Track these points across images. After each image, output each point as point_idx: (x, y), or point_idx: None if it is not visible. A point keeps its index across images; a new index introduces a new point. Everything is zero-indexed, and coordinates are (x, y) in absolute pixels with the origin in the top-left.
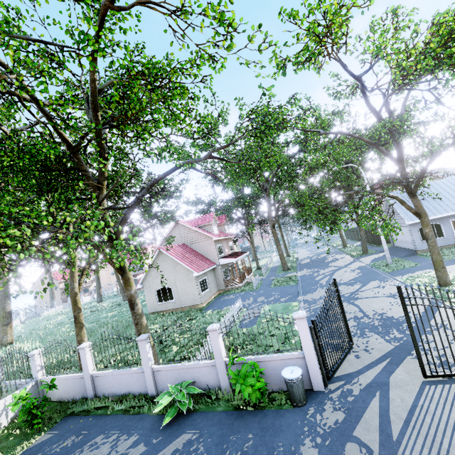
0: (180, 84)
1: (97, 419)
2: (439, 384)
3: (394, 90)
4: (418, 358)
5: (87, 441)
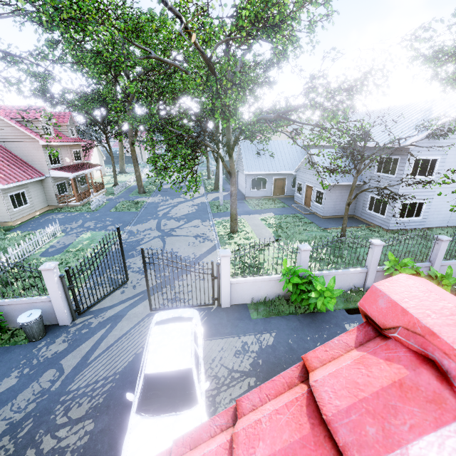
0: None
1: None
2: None
3: (223, 40)
4: (148, 299)
5: None
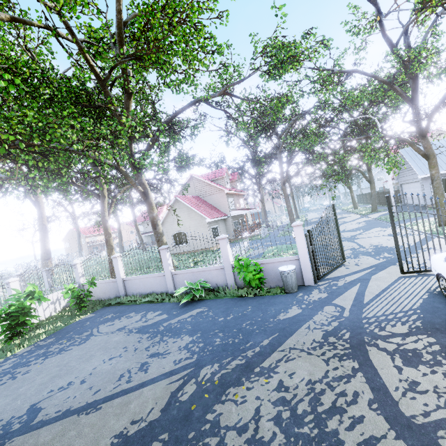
0: (198, 20)
1: (128, 306)
2: (413, 277)
3: (413, 18)
4: (398, 258)
5: (123, 315)
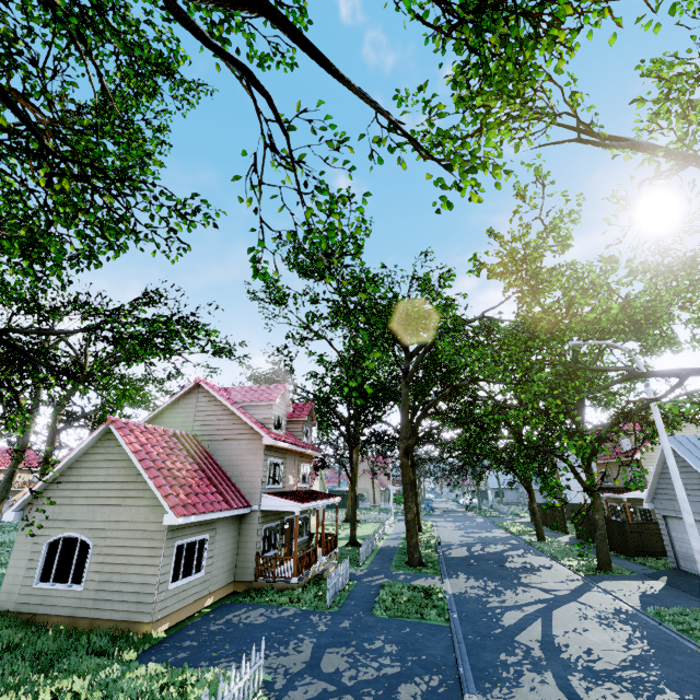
0: None
1: None
2: None
3: None
4: None
5: None
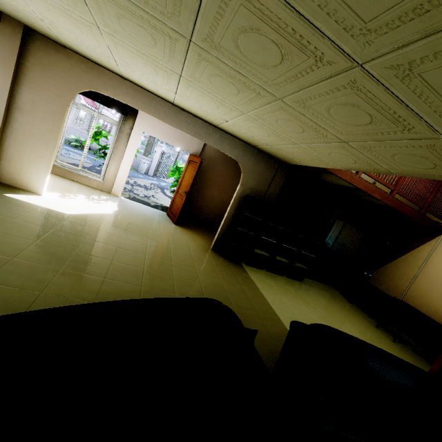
0: None
1: None
2: None
3: None
4: None
5: None
